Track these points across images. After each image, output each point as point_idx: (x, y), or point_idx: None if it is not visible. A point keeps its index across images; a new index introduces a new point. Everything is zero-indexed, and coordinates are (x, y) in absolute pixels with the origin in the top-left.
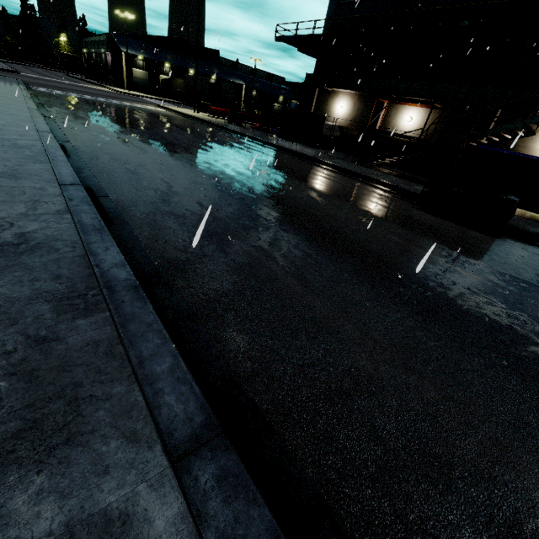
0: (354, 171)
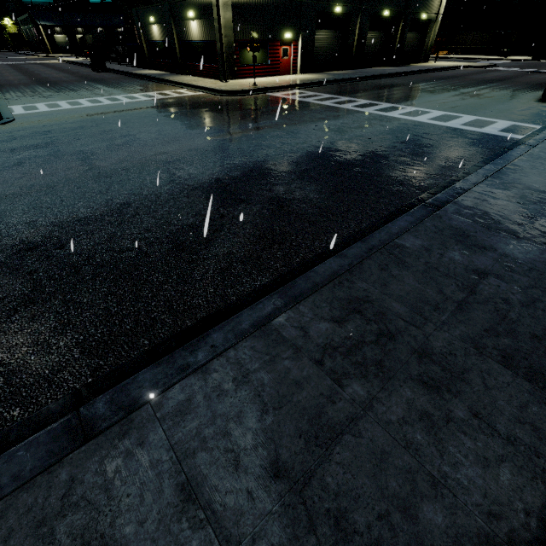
0: None
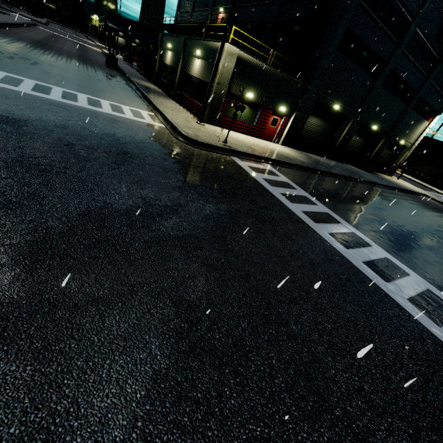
0: None
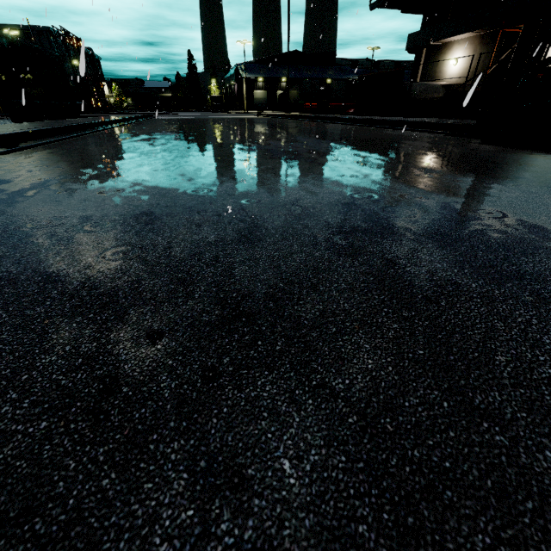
0: (413, 121)
